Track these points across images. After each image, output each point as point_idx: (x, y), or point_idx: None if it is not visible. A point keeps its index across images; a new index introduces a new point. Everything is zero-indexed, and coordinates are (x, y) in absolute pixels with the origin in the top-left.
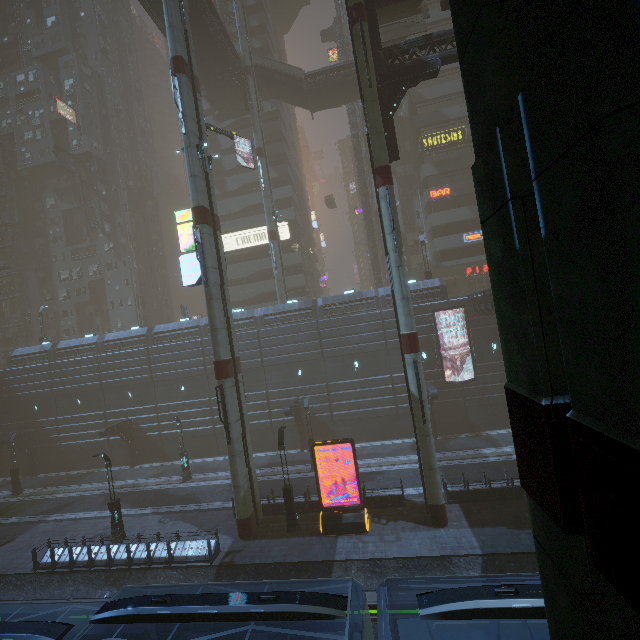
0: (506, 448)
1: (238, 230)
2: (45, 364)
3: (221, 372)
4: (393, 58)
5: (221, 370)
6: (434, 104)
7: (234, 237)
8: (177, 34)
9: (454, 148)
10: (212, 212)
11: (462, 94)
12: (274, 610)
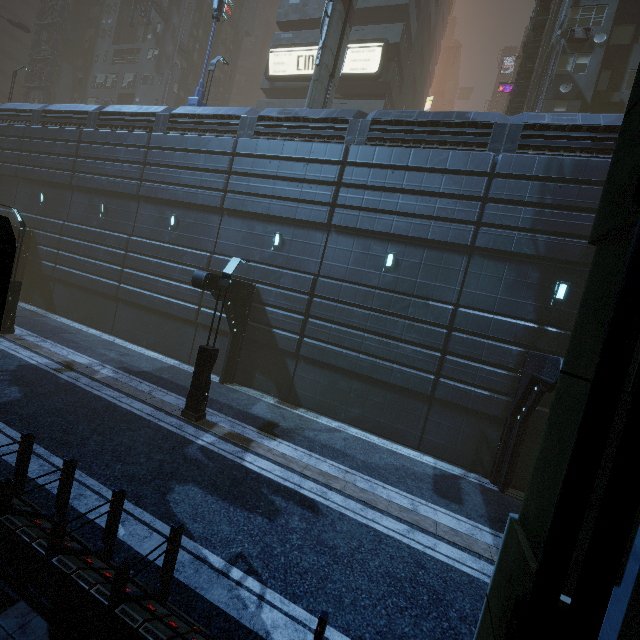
0: None
1: (306, 44)
2: None
3: None
4: None
5: None
6: None
7: (296, 53)
8: None
9: None
10: None
11: None
12: None
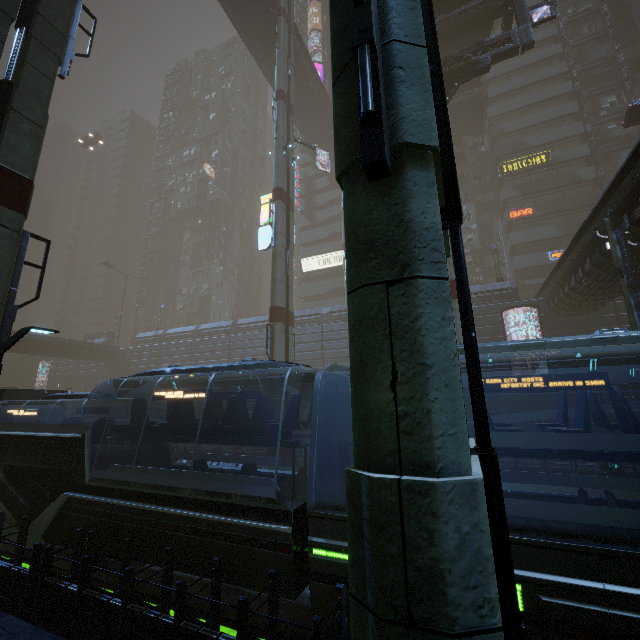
0: (589, 463)
1: (321, 253)
2: (155, 345)
3: (274, 316)
4: (448, 65)
5: (274, 314)
6: (515, 135)
7: (317, 259)
8: (282, 76)
9: (537, 172)
10: (288, 195)
11: (546, 124)
12: (249, 363)
